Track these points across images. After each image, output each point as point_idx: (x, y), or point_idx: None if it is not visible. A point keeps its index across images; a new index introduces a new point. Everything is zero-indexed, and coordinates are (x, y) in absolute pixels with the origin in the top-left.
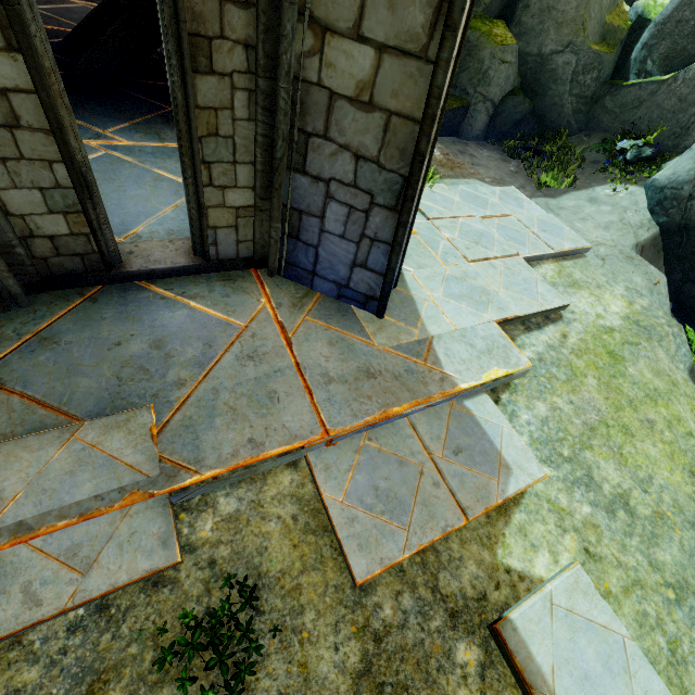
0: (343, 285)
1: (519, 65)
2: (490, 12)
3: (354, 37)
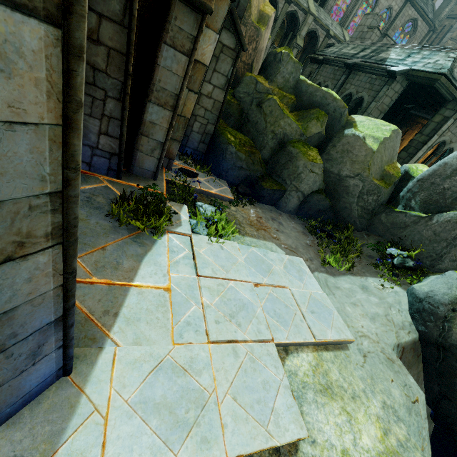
0: None
1: (325, 177)
2: (310, 142)
3: None
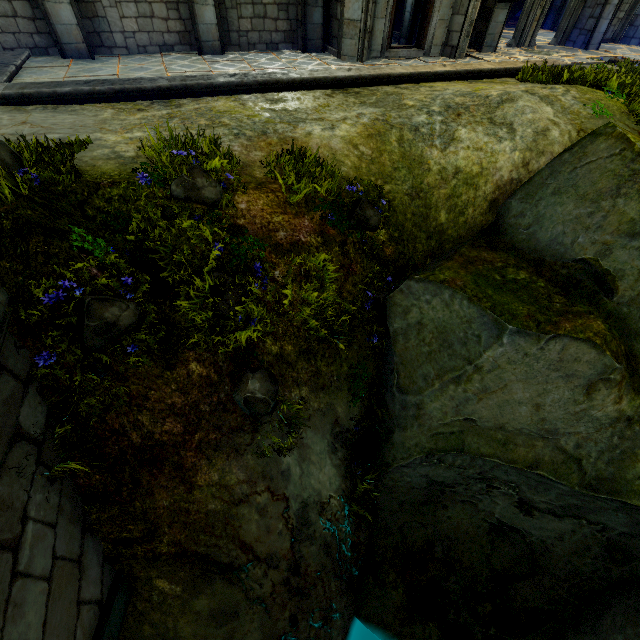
0: None
1: None
2: None
3: None
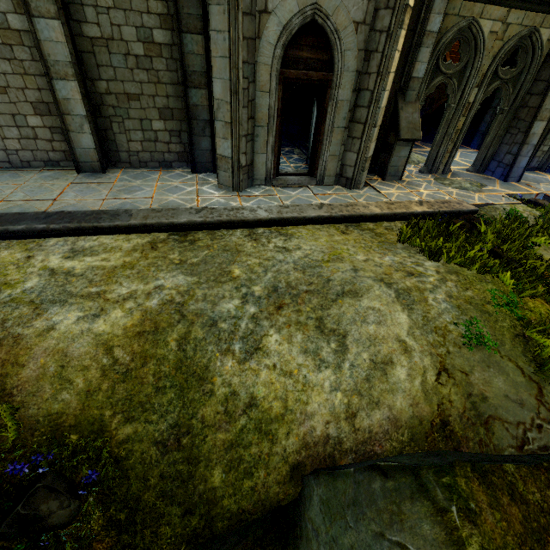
0: None
1: None
2: None
3: None
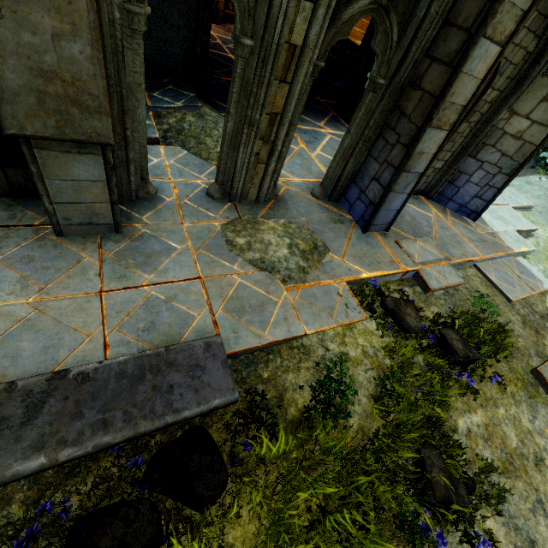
0: (463, 205)
1: None
2: None
3: (525, 117)
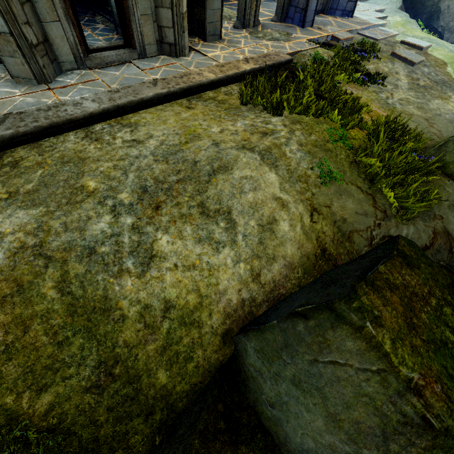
0: (344, 10)
1: None
2: None
3: None
